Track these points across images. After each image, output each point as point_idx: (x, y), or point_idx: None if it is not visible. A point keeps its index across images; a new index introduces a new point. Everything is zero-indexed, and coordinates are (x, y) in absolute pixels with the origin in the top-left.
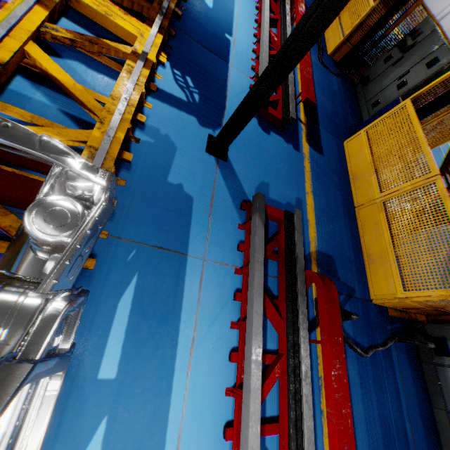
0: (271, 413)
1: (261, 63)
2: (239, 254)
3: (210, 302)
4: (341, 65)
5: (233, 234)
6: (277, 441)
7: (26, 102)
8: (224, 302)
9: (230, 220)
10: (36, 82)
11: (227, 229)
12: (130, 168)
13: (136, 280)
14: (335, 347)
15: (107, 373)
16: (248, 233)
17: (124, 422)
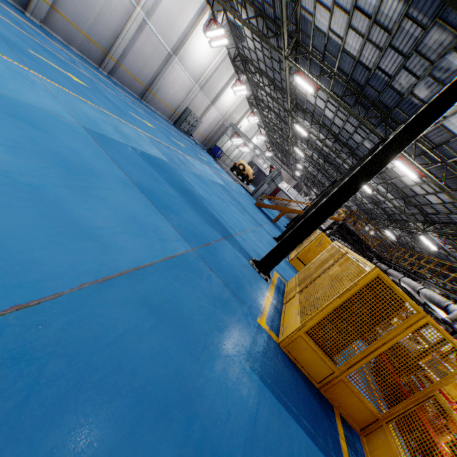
0: None
1: None
2: None
3: None
4: None
5: None
6: None
7: None
8: None
9: None
10: None
11: None
12: None
13: None
14: None
15: None
16: None
17: None
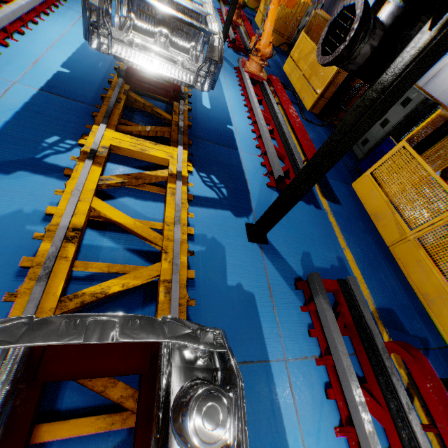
0: None
1: (266, 143)
2: (312, 340)
3: (307, 410)
4: (321, 116)
5: (300, 319)
6: None
7: (98, 252)
8: (320, 405)
9: (291, 305)
10: (102, 229)
11: (293, 316)
12: (194, 284)
13: None
14: None
15: None
16: (313, 315)
17: None
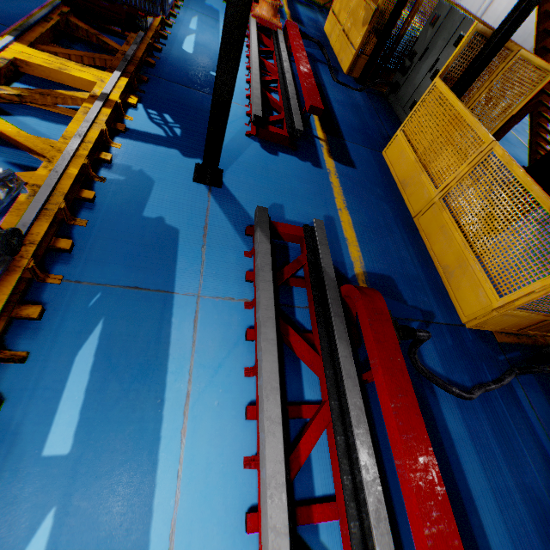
0: (325, 491)
1: (252, 86)
2: (249, 285)
3: (211, 346)
4: (362, 79)
5: (238, 263)
6: (340, 533)
7: None
8: (232, 344)
9: (232, 248)
10: None
11: (229, 259)
12: (93, 207)
13: (101, 328)
14: (391, 371)
15: (57, 448)
16: None
17: (81, 516)
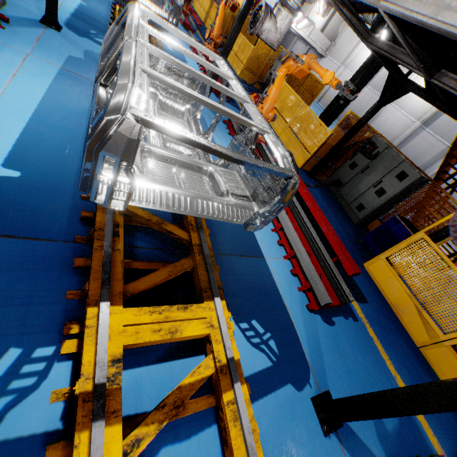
0: None
1: (296, 247)
2: None
3: None
4: (313, 174)
5: None
6: None
7: None
8: None
9: None
10: None
11: None
12: None
13: None
14: None
15: None
16: None
17: None
